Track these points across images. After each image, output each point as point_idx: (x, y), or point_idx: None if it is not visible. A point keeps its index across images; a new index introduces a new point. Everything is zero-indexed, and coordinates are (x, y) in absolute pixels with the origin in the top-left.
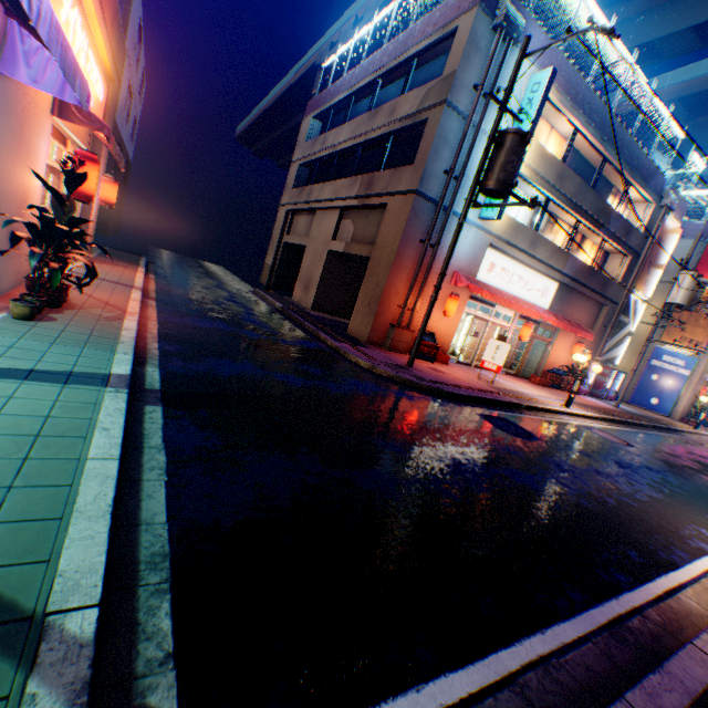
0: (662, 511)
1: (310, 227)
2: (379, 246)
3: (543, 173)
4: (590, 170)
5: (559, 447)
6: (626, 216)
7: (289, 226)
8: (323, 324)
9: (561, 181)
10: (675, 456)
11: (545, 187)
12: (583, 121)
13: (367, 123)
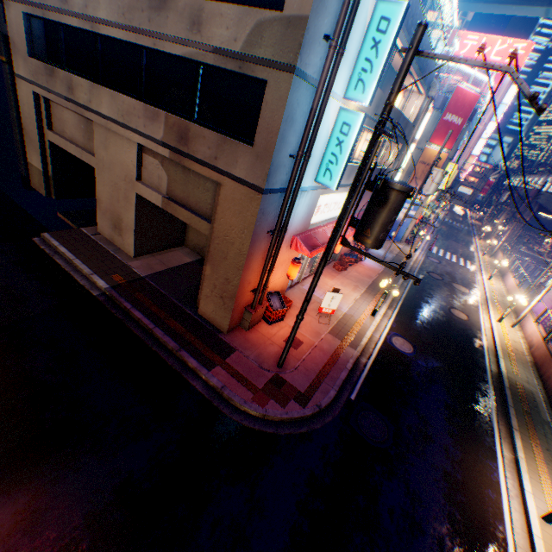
0: (472, 488)
1: (88, 135)
2: (221, 236)
3: (367, 108)
4: (390, 73)
5: (404, 428)
6: (403, 104)
7: (47, 116)
8: (171, 311)
9: (377, 110)
10: (430, 334)
11: (366, 121)
12: (405, 38)
13: (149, 13)
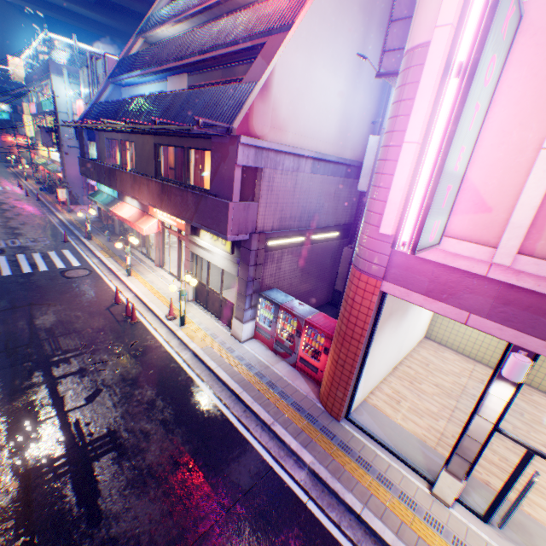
0: None
1: None
2: None
3: None
4: None
5: None
6: None
7: None
8: None
9: None
10: None
11: None
12: None
13: None
